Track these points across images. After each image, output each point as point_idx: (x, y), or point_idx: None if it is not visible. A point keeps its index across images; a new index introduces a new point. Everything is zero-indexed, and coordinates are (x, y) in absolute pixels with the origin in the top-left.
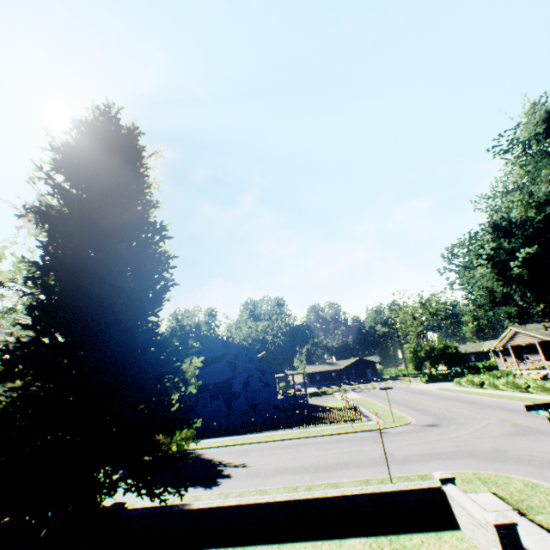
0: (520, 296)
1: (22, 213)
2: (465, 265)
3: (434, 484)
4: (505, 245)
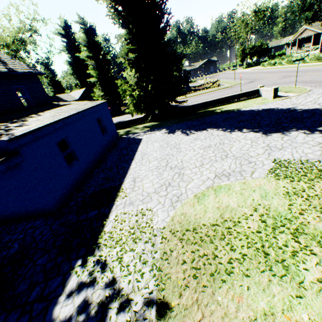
0: (319, 3)
1: None
2: None
3: (257, 89)
4: None
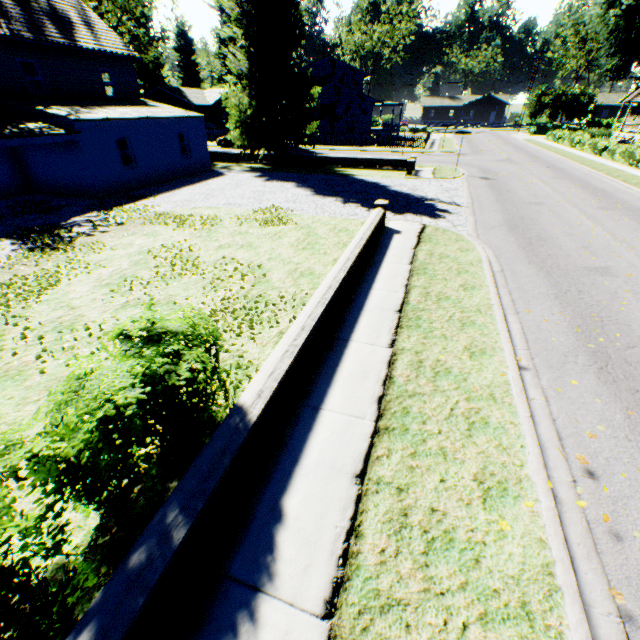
0: None
1: None
2: None
3: (408, 159)
4: None
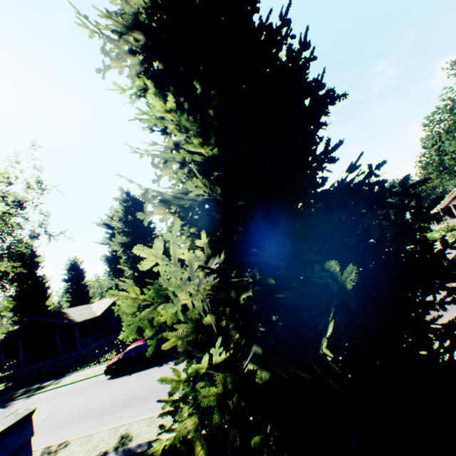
0: None
1: (121, 30)
2: (446, 130)
3: None
4: None
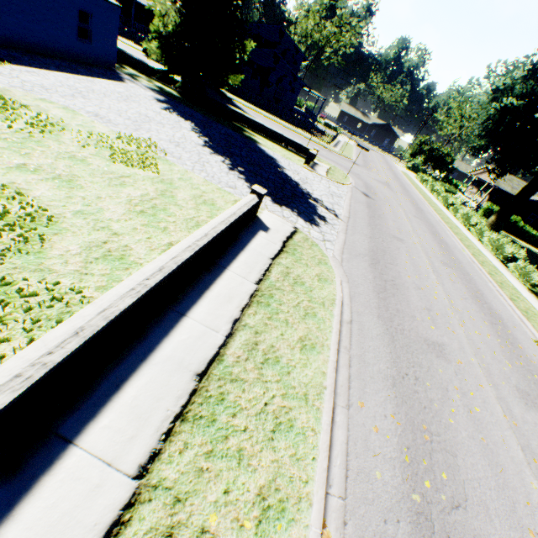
0: None
1: None
2: None
3: (311, 149)
4: (517, 89)
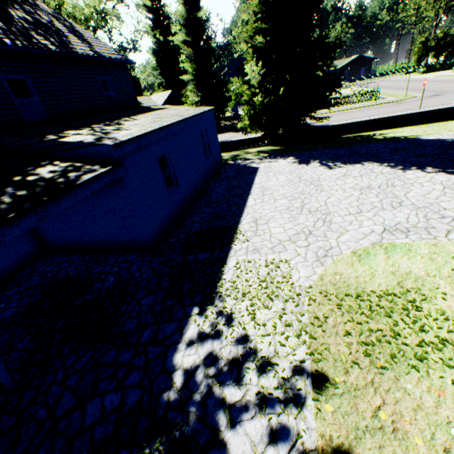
0: None
1: None
2: None
3: (452, 106)
4: None
